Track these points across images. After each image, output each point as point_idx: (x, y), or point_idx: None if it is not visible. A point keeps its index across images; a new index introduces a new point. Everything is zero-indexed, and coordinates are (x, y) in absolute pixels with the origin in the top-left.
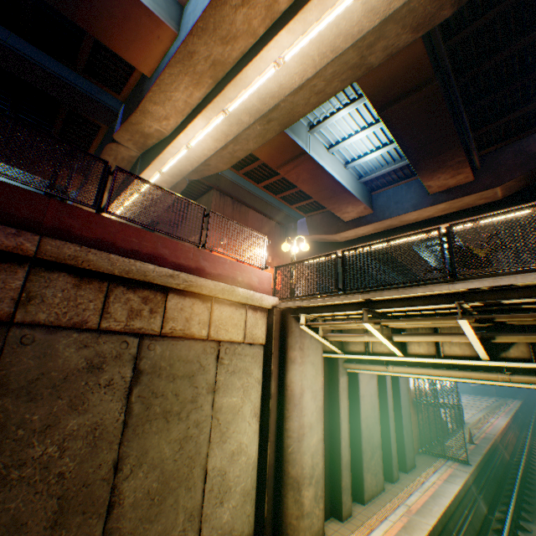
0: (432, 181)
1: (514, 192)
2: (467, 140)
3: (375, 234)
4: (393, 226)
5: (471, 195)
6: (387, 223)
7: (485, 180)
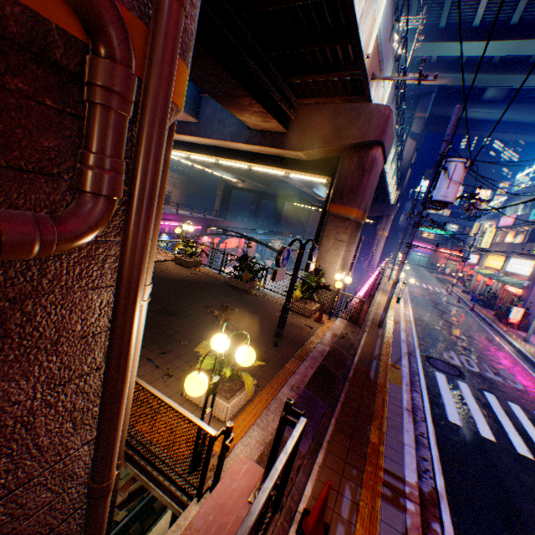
0: (245, 118)
1: (319, 159)
2: (268, 91)
3: (205, 147)
4: (220, 146)
5: (279, 150)
6: (211, 142)
7: (294, 138)
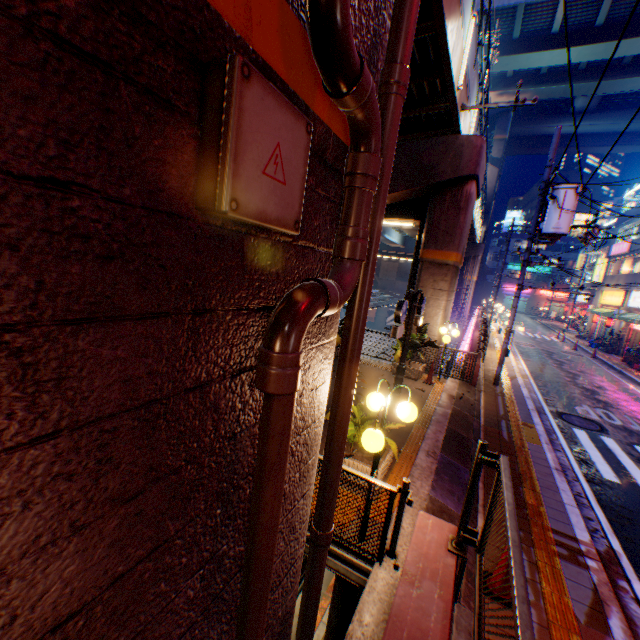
0: None
1: (404, 201)
2: None
3: None
4: None
5: None
6: None
7: None
